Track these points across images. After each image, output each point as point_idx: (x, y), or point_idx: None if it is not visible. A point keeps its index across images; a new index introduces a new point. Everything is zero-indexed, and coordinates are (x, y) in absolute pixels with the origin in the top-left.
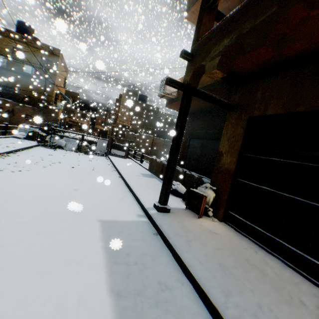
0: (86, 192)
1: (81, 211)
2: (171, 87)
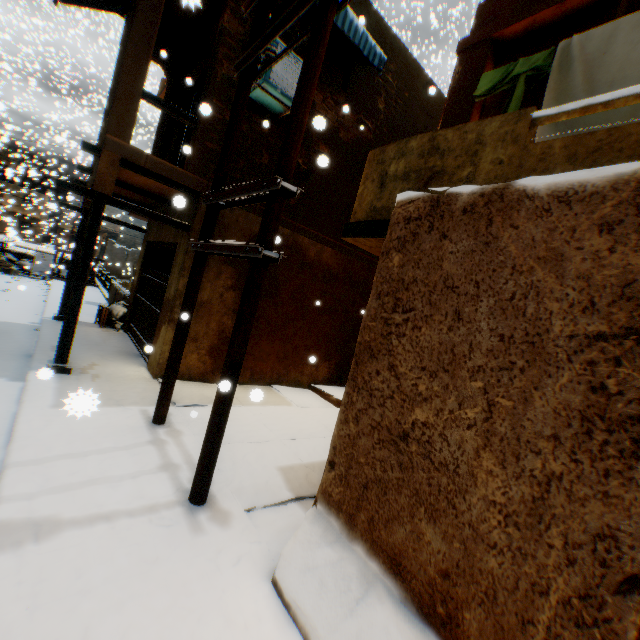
0: None
1: None
2: None
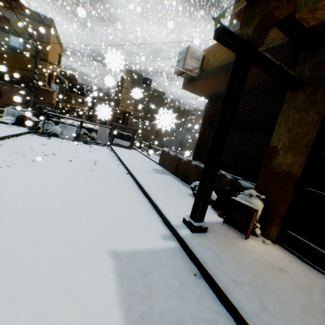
0: (88, 198)
1: (82, 235)
2: (192, 62)
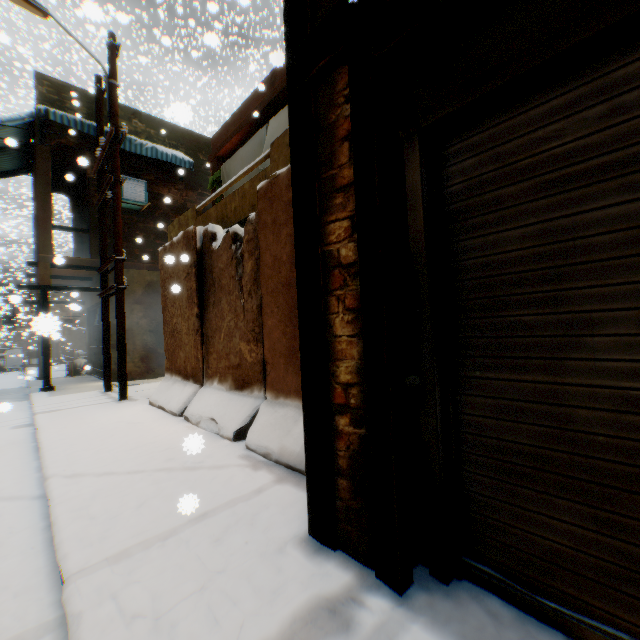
0: None
1: None
2: None
